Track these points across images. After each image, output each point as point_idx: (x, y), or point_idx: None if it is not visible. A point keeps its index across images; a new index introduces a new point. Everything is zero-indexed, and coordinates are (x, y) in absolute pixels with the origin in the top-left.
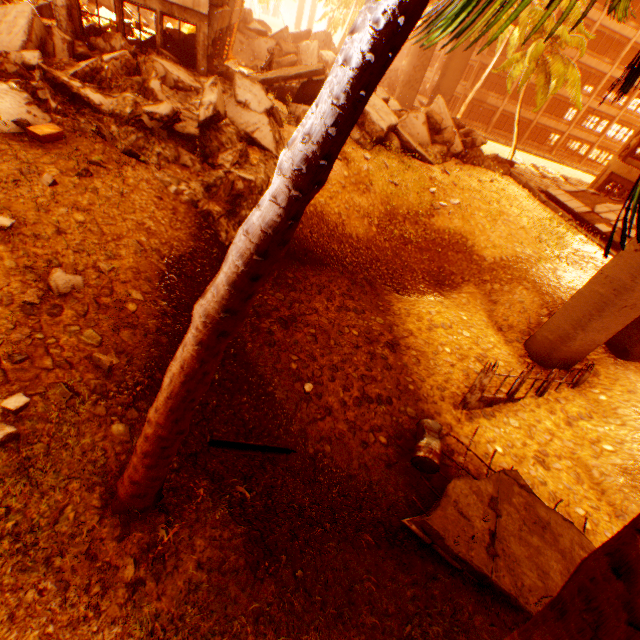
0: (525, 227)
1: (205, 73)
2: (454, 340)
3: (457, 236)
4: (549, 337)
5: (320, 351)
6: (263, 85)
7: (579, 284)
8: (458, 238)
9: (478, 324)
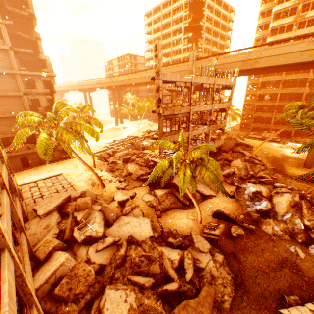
0: (272, 148)
1: (221, 154)
2: (301, 173)
3: (273, 156)
4: (308, 164)
5: (310, 184)
6: (230, 150)
7: (290, 152)
8: (273, 156)
9: (296, 169)
